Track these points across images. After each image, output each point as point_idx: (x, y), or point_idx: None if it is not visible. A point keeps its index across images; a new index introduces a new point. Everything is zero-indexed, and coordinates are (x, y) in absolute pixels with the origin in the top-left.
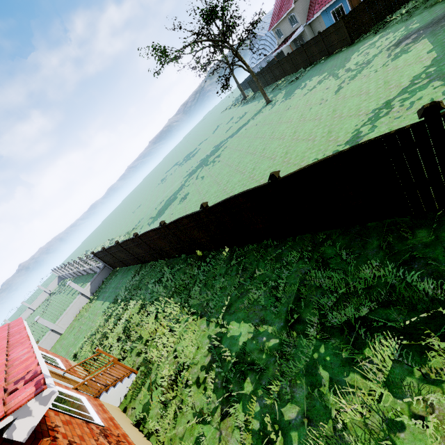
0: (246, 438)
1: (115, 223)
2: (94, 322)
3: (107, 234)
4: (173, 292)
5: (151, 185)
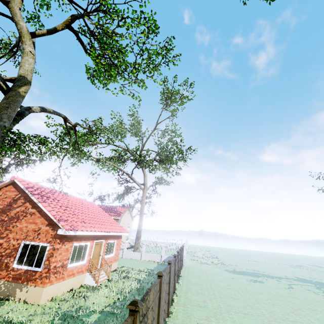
0: (36, 321)
1: (237, 254)
2: (141, 267)
3: (224, 254)
4: (139, 287)
5: (289, 261)
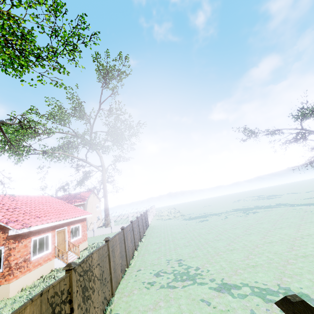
0: (8, 310)
1: (196, 204)
2: None
3: (186, 207)
4: None
5: (233, 198)
